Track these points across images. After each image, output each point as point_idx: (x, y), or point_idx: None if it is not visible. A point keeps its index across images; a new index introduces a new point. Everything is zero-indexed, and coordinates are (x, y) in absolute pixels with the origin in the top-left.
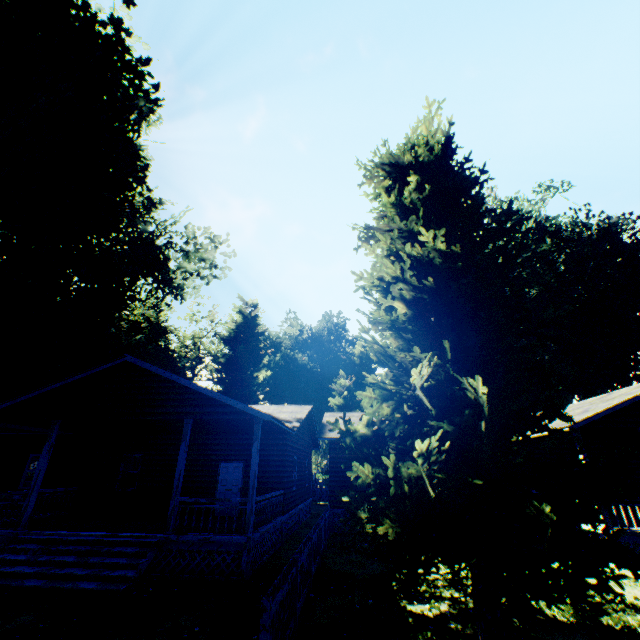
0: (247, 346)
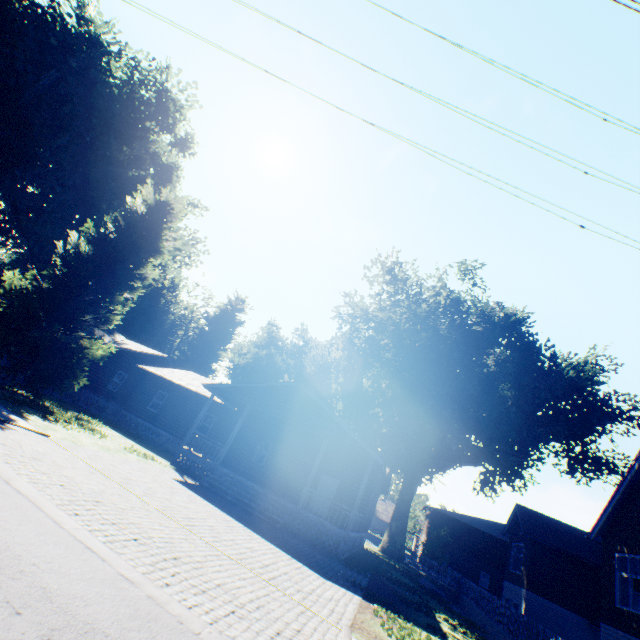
0: (219, 327)
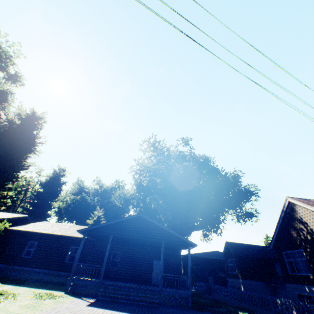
0: (50, 188)
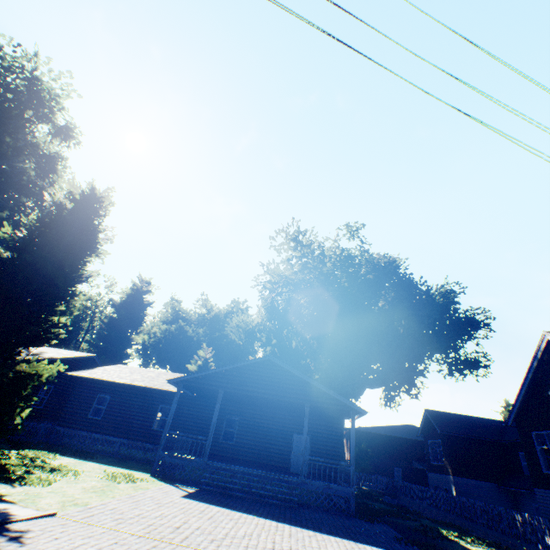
0: (129, 312)
